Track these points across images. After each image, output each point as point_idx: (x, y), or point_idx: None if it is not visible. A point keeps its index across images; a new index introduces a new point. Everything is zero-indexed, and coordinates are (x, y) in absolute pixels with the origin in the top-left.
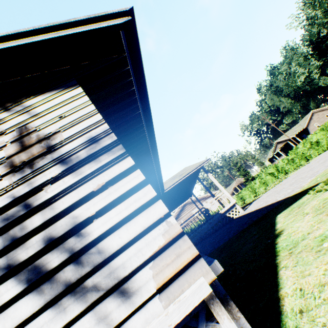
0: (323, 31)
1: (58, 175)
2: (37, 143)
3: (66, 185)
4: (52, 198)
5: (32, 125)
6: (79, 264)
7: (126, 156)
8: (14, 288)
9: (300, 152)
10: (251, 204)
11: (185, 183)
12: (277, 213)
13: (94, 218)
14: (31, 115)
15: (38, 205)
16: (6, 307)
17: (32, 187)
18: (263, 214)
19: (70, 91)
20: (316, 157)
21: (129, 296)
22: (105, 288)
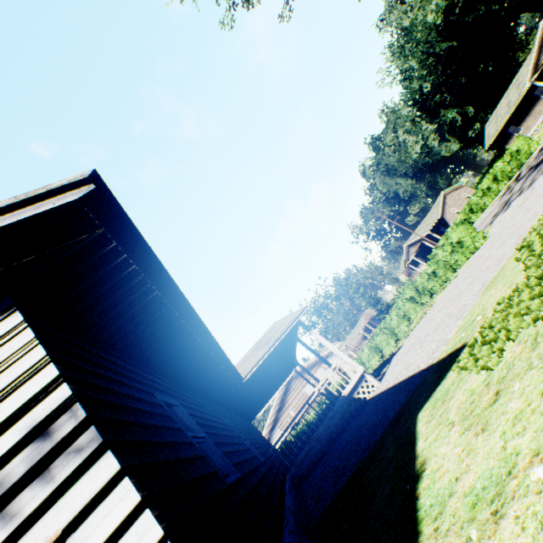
0: (425, 85)
1: None
2: None
3: None
4: None
5: None
6: None
7: (103, 452)
8: None
9: (441, 260)
10: (389, 364)
11: (278, 354)
12: (418, 408)
13: None
14: None
15: None
16: None
17: None
18: (401, 404)
19: None
20: (464, 263)
21: None
22: None
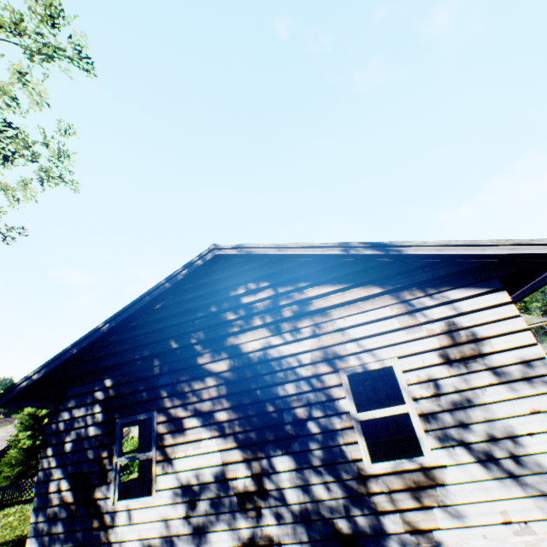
0: None
1: (492, 382)
2: (466, 343)
3: (500, 395)
4: (488, 401)
5: (458, 322)
6: (518, 463)
7: None
8: (467, 455)
9: None
10: None
11: None
12: None
13: (530, 434)
14: (455, 310)
15: (477, 402)
16: (464, 464)
17: (468, 384)
18: None
19: (494, 294)
20: None
21: None
22: (542, 490)
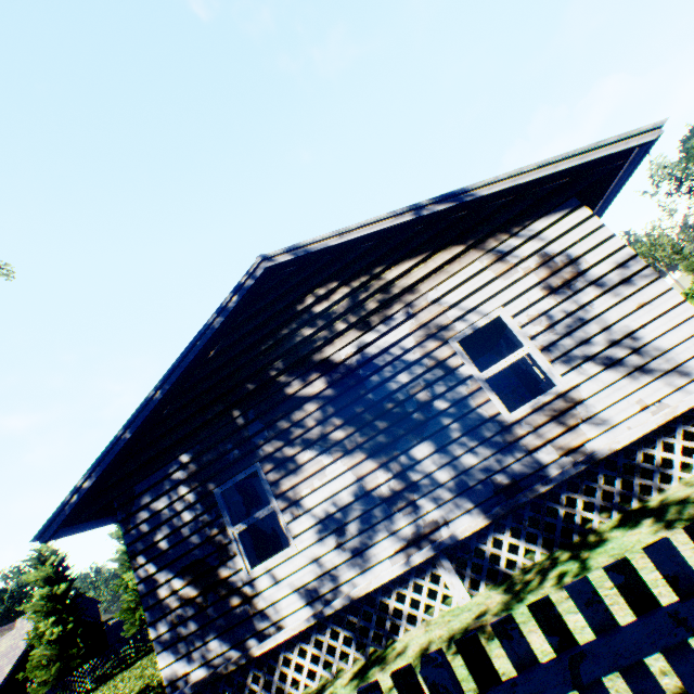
0: None
1: (597, 295)
2: (563, 268)
3: (607, 303)
4: (599, 313)
5: (549, 251)
6: (639, 355)
7: (659, 279)
8: (594, 367)
9: None
10: None
11: None
12: None
13: (642, 327)
14: (543, 241)
15: (589, 318)
16: (594, 376)
17: (577, 305)
18: None
19: (575, 213)
20: None
21: (685, 373)
22: (664, 369)
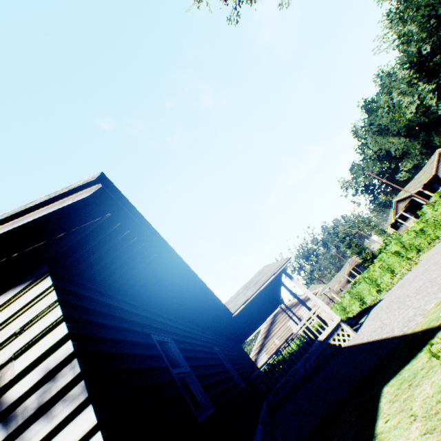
0: (424, 47)
1: None
2: None
3: None
4: None
5: None
6: None
7: (87, 405)
8: None
9: (430, 219)
10: (367, 315)
11: (263, 295)
12: (384, 381)
13: None
14: None
15: None
16: None
17: None
18: (370, 369)
19: (37, 284)
20: None
21: None
22: None
